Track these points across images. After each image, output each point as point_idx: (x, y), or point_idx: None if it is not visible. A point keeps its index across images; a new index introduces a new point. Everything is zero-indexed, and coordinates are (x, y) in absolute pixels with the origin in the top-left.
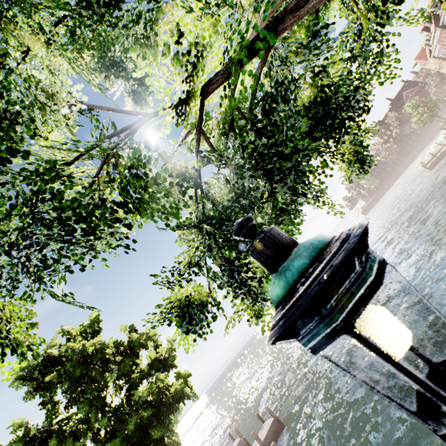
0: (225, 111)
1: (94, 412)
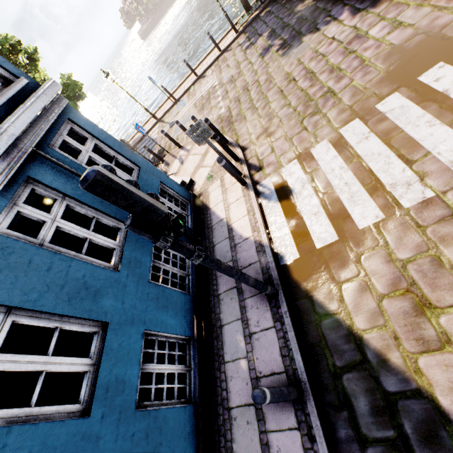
0: None
1: None
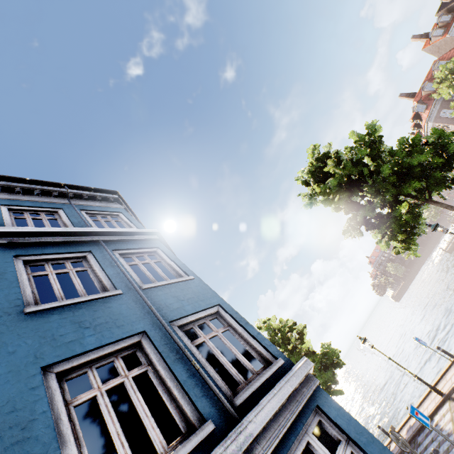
0: (408, 214)
1: (298, 357)
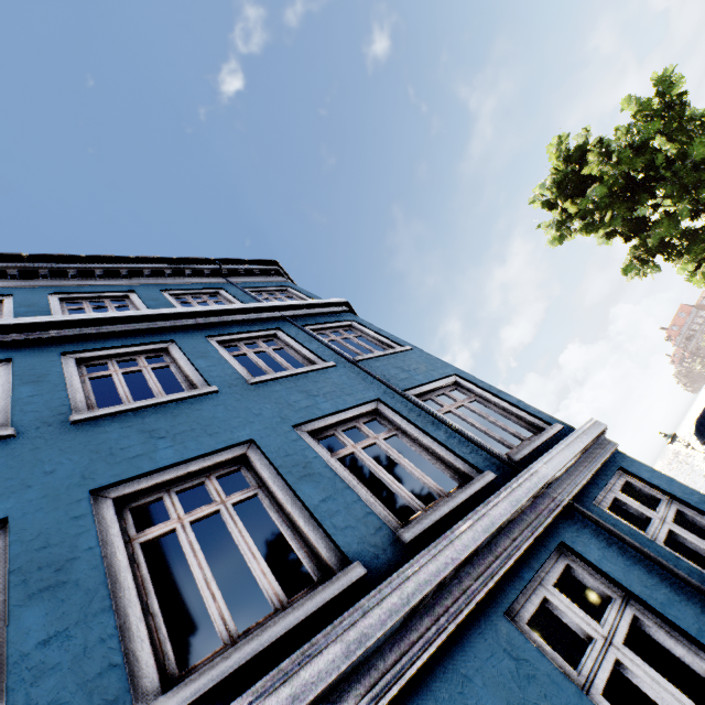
0: None
1: None
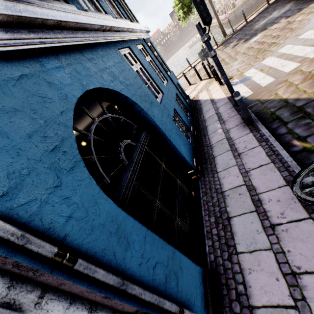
0: None
1: None
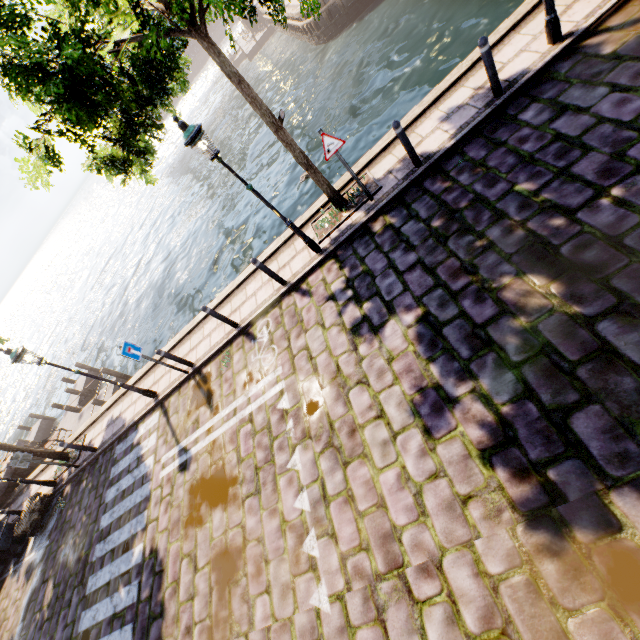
0: (138, 54)
1: None
